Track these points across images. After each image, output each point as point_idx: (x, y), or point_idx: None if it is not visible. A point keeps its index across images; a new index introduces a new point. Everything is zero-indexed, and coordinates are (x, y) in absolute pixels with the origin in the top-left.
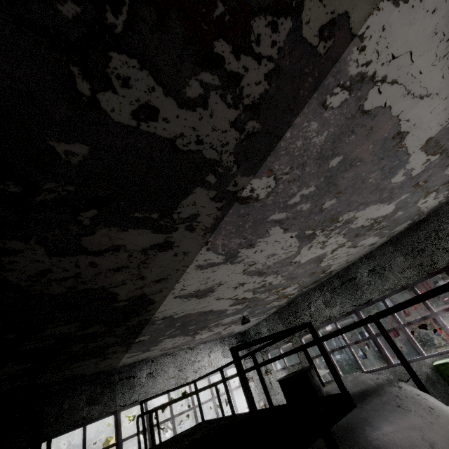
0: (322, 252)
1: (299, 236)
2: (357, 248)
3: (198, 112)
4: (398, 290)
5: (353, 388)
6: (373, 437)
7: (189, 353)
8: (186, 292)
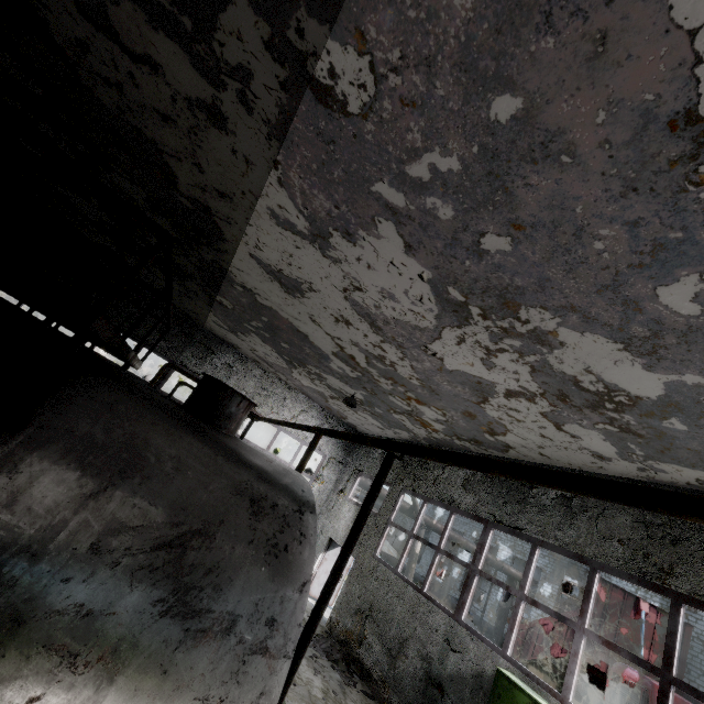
0: (486, 377)
1: (436, 287)
2: (564, 434)
3: None
4: (570, 552)
5: (259, 460)
6: (159, 455)
7: (282, 389)
8: (264, 259)
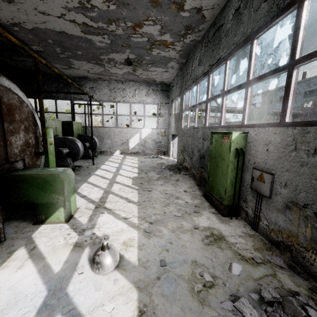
0: None
1: None
2: None
3: None
4: (241, 44)
5: None
6: None
7: (120, 85)
8: None
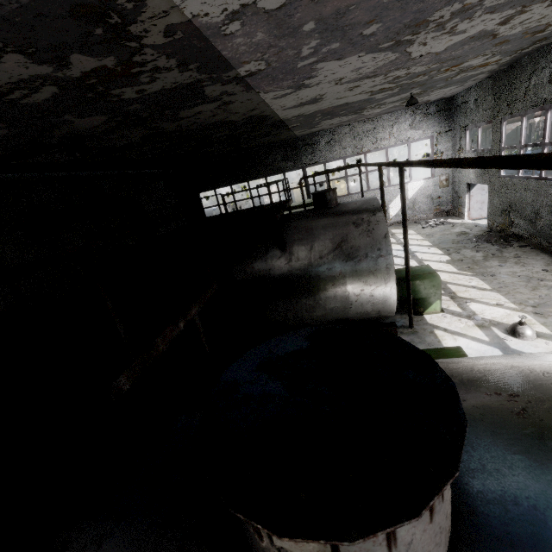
0: (471, 34)
1: (373, 52)
2: None
3: (158, 81)
4: None
5: (350, 207)
6: (317, 231)
7: (369, 125)
8: (290, 106)
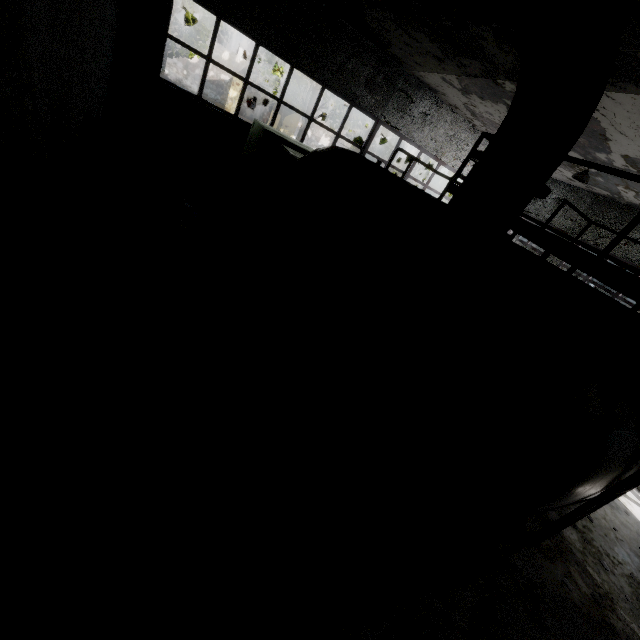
0: None
1: None
2: None
3: None
4: None
5: None
6: None
7: (468, 133)
8: None
